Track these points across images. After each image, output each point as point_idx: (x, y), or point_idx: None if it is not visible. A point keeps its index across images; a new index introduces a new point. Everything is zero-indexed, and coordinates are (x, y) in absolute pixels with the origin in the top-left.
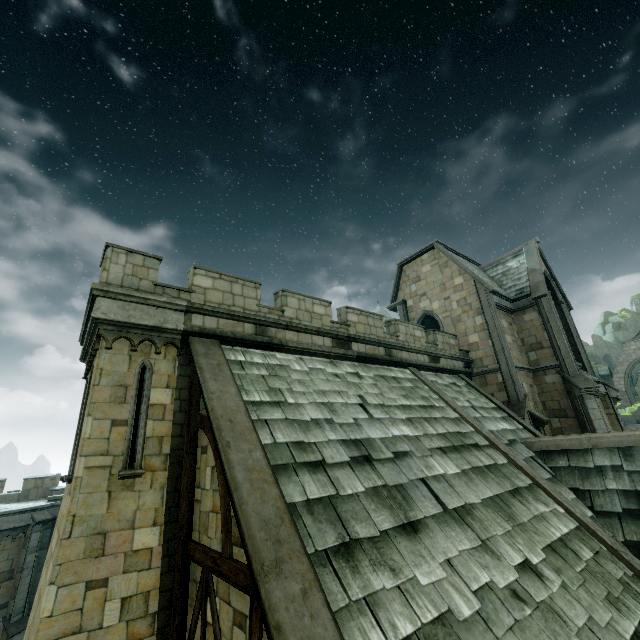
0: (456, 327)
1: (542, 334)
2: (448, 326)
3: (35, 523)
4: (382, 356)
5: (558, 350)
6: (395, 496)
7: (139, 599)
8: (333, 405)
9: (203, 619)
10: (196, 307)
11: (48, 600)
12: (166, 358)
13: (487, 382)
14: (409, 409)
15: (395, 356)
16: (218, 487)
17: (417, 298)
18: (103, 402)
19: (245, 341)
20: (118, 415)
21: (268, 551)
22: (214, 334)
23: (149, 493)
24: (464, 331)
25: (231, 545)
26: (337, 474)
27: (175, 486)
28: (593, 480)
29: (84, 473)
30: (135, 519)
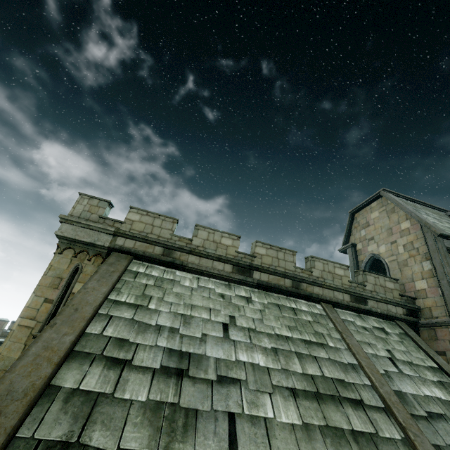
0: (402, 271)
1: None
2: (394, 270)
3: None
4: (287, 287)
5: None
6: (176, 419)
7: None
8: (192, 318)
9: None
10: (120, 232)
11: None
12: (94, 264)
13: (437, 336)
14: (284, 340)
15: (304, 289)
16: None
17: (365, 242)
18: (45, 286)
19: (153, 259)
20: (50, 296)
21: None
22: (129, 251)
23: None
24: (410, 276)
25: None
26: (131, 376)
27: None
28: None
29: (16, 328)
30: None
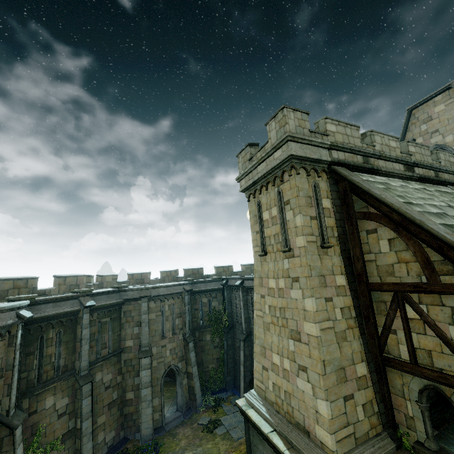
0: None
1: None
2: None
3: (186, 291)
4: (433, 177)
5: None
6: None
7: (346, 309)
8: (436, 206)
9: (404, 317)
10: (334, 145)
11: (313, 304)
12: (322, 180)
13: None
14: None
15: (440, 177)
16: (404, 248)
17: (428, 135)
18: (303, 206)
19: (358, 168)
20: (311, 214)
21: None
22: (344, 163)
23: (334, 257)
24: None
25: (438, 276)
26: None
27: (344, 255)
28: None
29: (306, 244)
30: (333, 270)
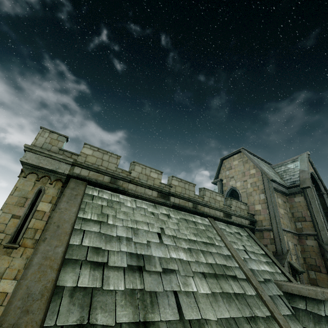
0: (248, 199)
1: (306, 212)
2: (244, 197)
3: None
4: (190, 207)
5: (316, 224)
6: (145, 299)
7: None
8: (138, 230)
9: None
10: (78, 163)
11: None
12: (54, 187)
13: (264, 236)
14: (193, 243)
15: (199, 209)
16: None
17: (228, 179)
18: (11, 204)
19: (102, 185)
20: (17, 212)
21: (13, 316)
22: (84, 179)
23: (18, 259)
24: (253, 202)
25: None
26: (110, 274)
27: None
28: (323, 326)
29: None
30: (4, 273)
